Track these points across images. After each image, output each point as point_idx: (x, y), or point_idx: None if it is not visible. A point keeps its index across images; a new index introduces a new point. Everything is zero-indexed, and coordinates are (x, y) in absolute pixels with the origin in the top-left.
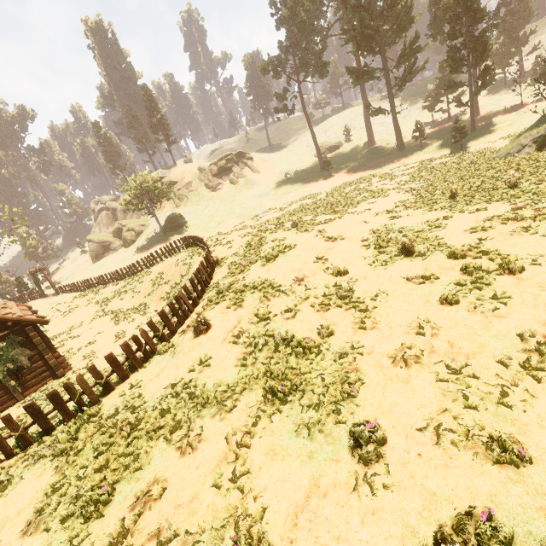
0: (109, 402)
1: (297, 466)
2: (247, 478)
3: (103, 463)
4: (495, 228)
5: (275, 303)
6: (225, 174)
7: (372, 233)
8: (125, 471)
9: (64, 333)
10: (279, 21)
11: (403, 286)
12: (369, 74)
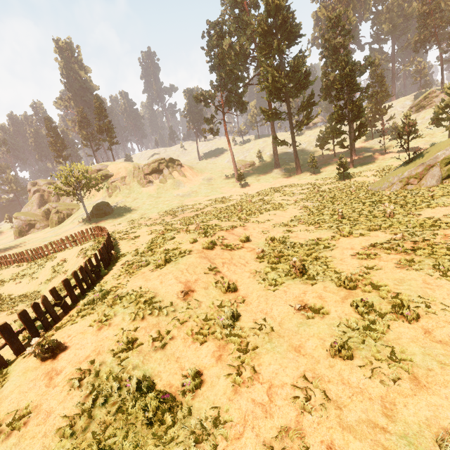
0: None
1: None
2: None
3: None
4: (380, 257)
5: (147, 324)
6: (156, 174)
7: (267, 245)
8: None
9: None
10: (212, 67)
11: (291, 318)
12: (277, 115)
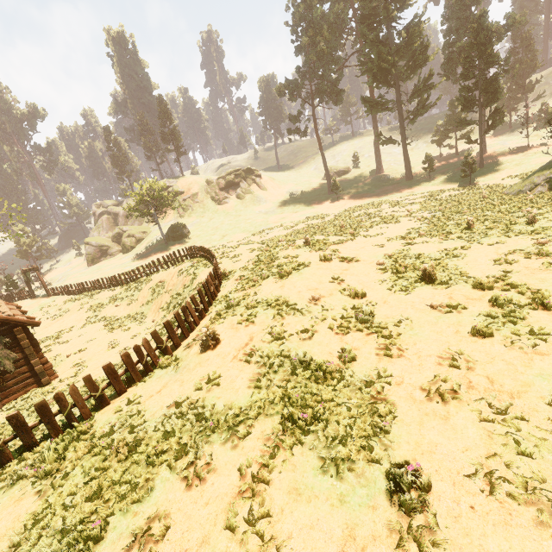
0: (103, 418)
1: (326, 510)
2: (267, 521)
3: (95, 491)
4: (519, 261)
5: (290, 321)
6: (232, 188)
7: (387, 257)
8: (121, 502)
9: (52, 337)
10: (299, 48)
11: (428, 313)
12: (383, 105)
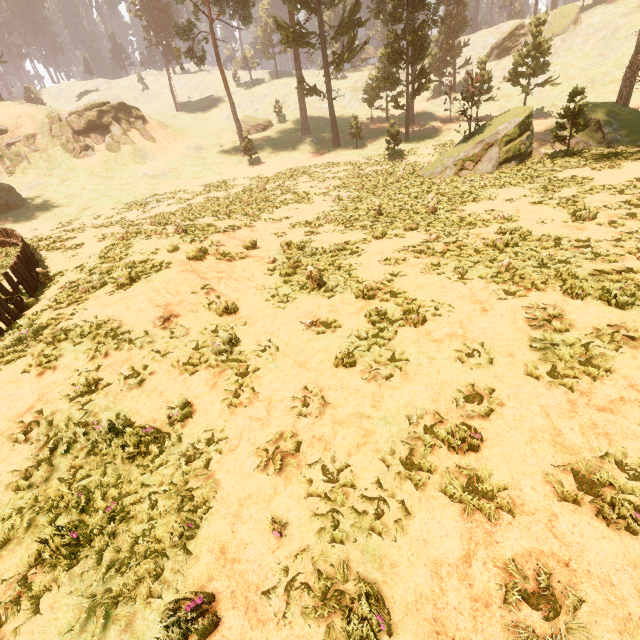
0: None
1: None
2: None
3: None
4: (408, 262)
5: (114, 361)
6: (98, 134)
7: (282, 252)
8: None
9: None
10: None
11: (300, 335)
12: (303, 37)
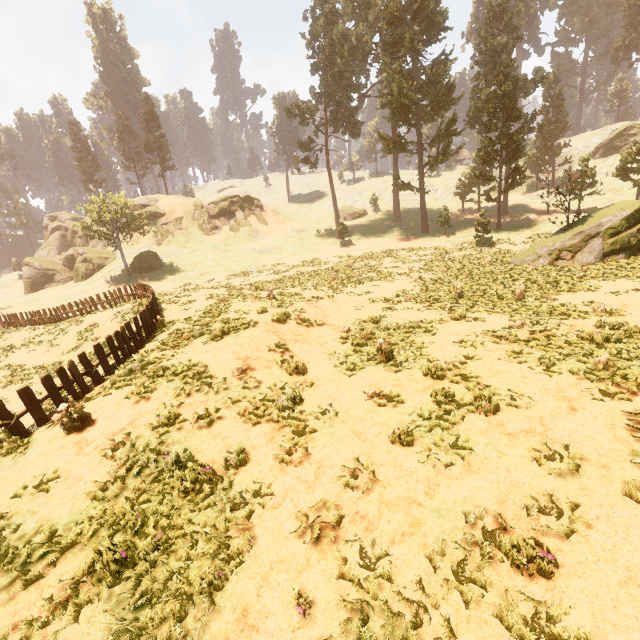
0: None
1: None
2: None
3: None
4: (485, 346)
5: (194, 401)
6: (226, 218)
7: (357, 323)
8: None
9: None
10: (315, 66)
11: (361, 405)
12: (402, 145)
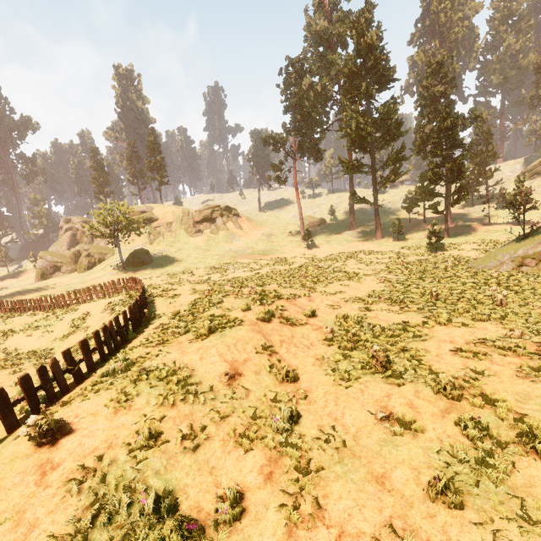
0: None
1: None
2: None
3: None
4: (492, 358)
5: (178, 414)
6: (208, 223)
7: (339, 324)
8: None
9: None
10: (287, 107)
11: (370, 431)
12: (359, 168)
